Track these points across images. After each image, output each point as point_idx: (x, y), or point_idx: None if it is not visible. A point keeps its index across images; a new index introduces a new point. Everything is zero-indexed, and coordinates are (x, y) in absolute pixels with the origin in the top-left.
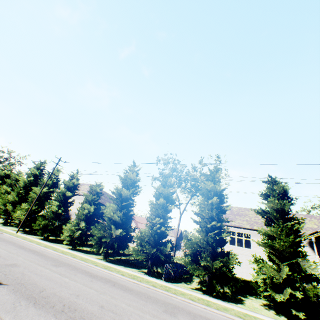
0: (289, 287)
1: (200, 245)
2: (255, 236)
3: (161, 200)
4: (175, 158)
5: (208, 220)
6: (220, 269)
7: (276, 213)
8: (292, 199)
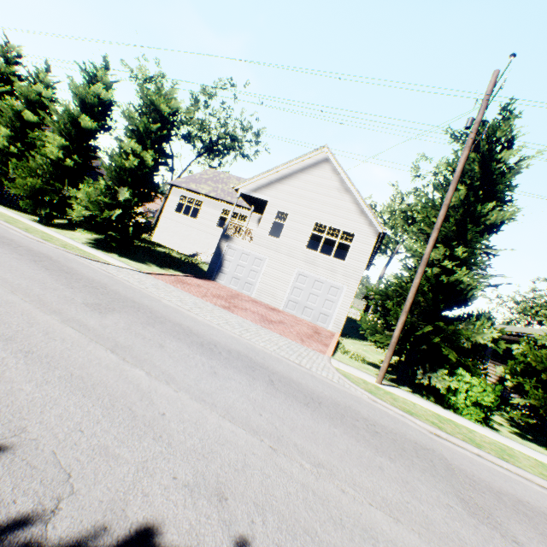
0: (80, 206)
1: (35, 165)
2: (208, 205)
3: (13, 102)
4: (144, 66)
5: (61, 137)
6: (37, 189)
7: (135, 135)
8: (167, 121)
